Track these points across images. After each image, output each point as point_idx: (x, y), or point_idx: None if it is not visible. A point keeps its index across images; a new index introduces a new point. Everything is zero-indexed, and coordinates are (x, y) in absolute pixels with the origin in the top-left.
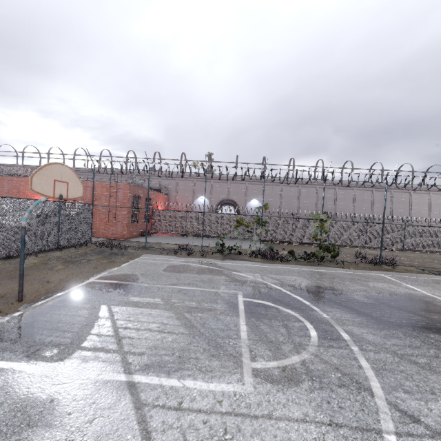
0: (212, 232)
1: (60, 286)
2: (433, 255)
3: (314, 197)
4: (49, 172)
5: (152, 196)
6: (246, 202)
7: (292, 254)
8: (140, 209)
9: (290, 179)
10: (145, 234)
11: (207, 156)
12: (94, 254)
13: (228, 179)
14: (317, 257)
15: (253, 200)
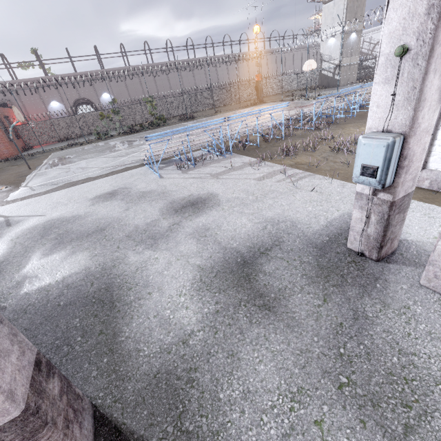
0: (83, 132)
1: (36, 166)
2: (225, 107)
3: (152, 80)
4: (15, 111)
5: (6, 113)
6: (98, 97)
7: (142, 127)
8: (7, 129)
9: (127, 67)
10: (39, 143)
11: (31, 53)
12: (19, 161)
13: (70, 77)
14: (156, 125)
15: (104, 94)
